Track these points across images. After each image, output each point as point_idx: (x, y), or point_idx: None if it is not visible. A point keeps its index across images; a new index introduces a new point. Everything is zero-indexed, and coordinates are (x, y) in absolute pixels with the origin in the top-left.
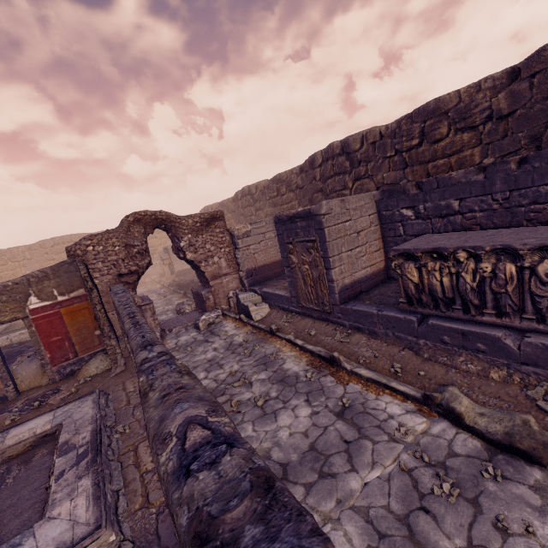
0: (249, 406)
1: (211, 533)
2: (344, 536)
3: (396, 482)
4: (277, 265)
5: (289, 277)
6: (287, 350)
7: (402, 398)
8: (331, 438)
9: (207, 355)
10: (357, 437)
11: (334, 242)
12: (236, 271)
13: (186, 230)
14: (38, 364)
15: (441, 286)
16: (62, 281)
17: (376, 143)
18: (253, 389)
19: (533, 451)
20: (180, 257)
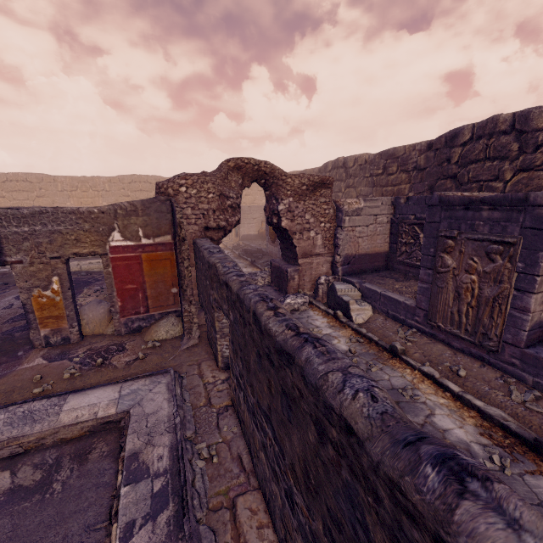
0: None
1: None
2: None
3: None
4: (380, 257)
5: (425, 283)
6: (428, 391)
7: None
8: None
9: None
10: None
11: None
12: (330, 254)
13: (288, 191)
14: (106, 308)
15: None
16: (150, 221)
17: None
18: None
19: None
20: (271, 222)
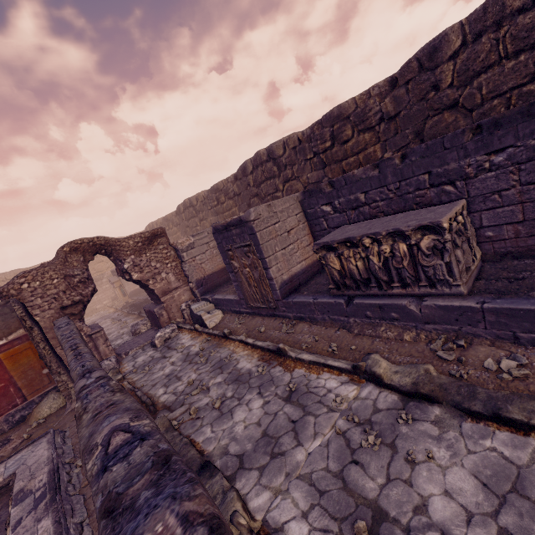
0: (207, 410)
1: (116, 505)
2: (292, 502)
3: (333, 445)
4: (226, 270)
5: (235, 282)
6: (240, 350)
7: (338, 372)
8: (281, 422)
9: (165, 371)
10: (302, 415)
11: (267, 244)
12: (186, 284)
13: (128, 252)
14: None
15: (357, 269)
16: None
17: (296, 148)
18: (210, 393)
19: (432, 393)
20: (126, 279)
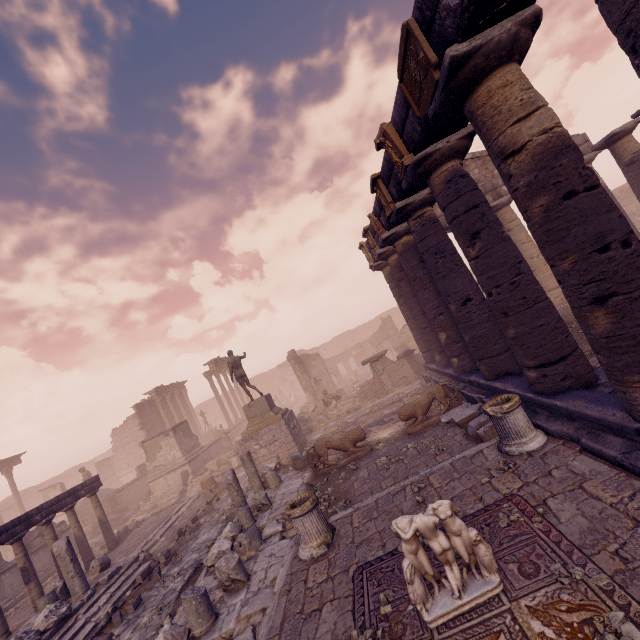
0: None
1: None
2: None
3: None
4: None
5: None
6: None
7: None
8: None
9: None
10: None
11: None
12: None
13: None
14: None
15: None
16: None
17: (628, 191)
18: None
19: None
20: None
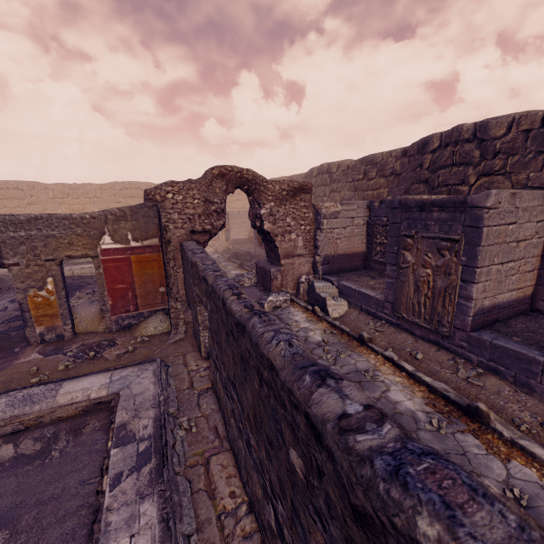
0: None
1: None
2: None
3: None
4: (358, 257)
5: (391, 278)
6: (387, 371)
7: None
8: None
9: None
10: None
11: (488, 248)
12: (311, 254)
13: (270, 197)
14: (97, 308)
15: None
16: (139, 225)
17: (531, 131)
18: None
19: None
20: (255, 225)
